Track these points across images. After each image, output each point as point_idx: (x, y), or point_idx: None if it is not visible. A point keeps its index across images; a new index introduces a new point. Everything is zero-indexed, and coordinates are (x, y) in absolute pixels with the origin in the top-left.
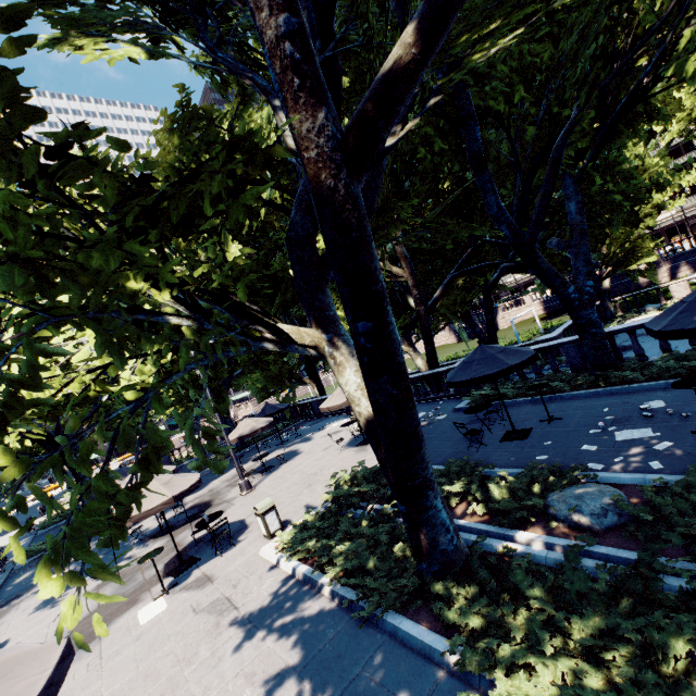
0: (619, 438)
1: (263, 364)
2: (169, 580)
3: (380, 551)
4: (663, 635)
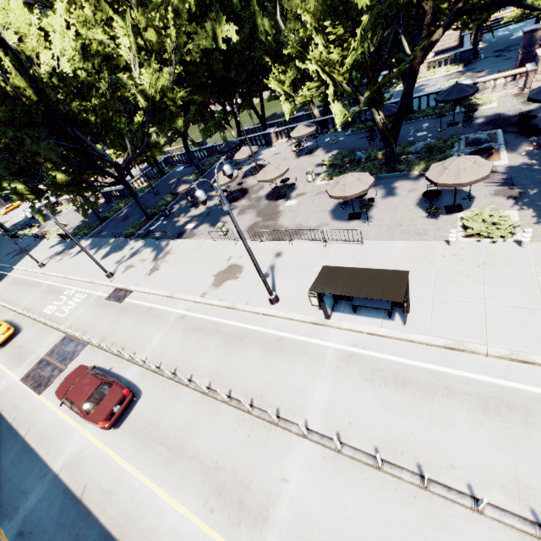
0: (418, 135)
1: (207, 115)
2: (281, 200)
3: (370, 168)
4: (438, 157)
